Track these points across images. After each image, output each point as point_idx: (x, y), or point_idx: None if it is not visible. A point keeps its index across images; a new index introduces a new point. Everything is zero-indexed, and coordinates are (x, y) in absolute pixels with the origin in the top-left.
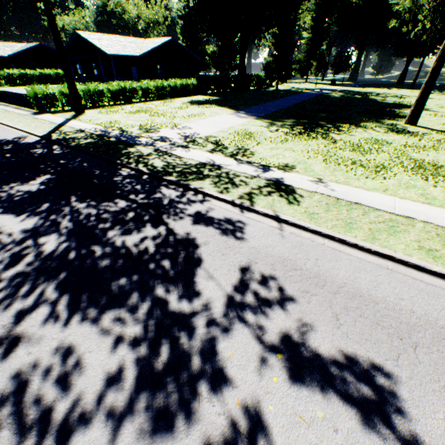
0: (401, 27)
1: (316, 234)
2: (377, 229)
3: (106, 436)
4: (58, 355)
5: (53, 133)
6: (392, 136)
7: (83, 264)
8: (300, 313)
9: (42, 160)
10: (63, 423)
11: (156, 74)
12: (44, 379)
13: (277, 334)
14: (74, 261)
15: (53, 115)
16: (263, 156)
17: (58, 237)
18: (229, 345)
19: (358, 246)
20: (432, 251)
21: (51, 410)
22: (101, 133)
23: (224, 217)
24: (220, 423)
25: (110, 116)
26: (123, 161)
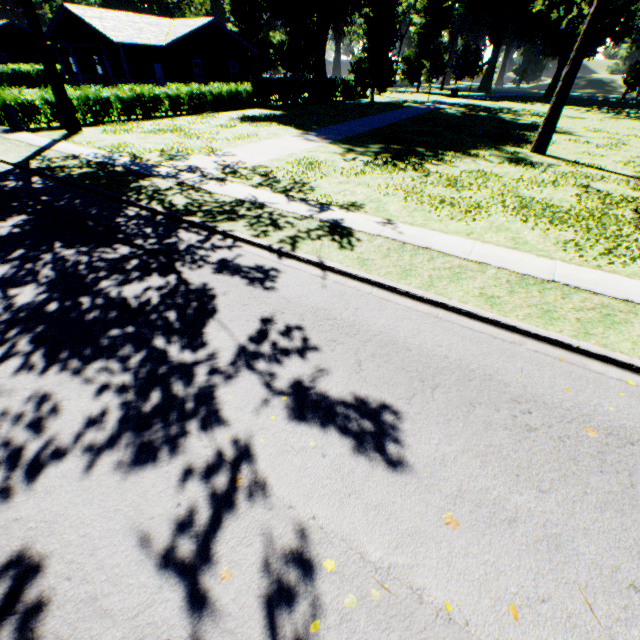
0: (551, 12)
1: (366, 283)
2: (439, 276)
3: (81, 467)
4: (31, 404)
5: (33, 159)
6: (507, 168)
7: (66, 317)
8: (320, 360)
9: (15, 196)
10: (35, 459)
11: (192, 74)
12: (14, 425)
13: (288, 379)
14: (54, 313)
15: (34, 135)
16: (326, 193)
17: (36, 288)
18: (231, 391)
19: (410, 294)
20: (494, 298)
21: (21, 449)
22: (103, 160)
23: (256, 265)
24: (205, 453)
25: (120, 137)
26: (131, 198)
